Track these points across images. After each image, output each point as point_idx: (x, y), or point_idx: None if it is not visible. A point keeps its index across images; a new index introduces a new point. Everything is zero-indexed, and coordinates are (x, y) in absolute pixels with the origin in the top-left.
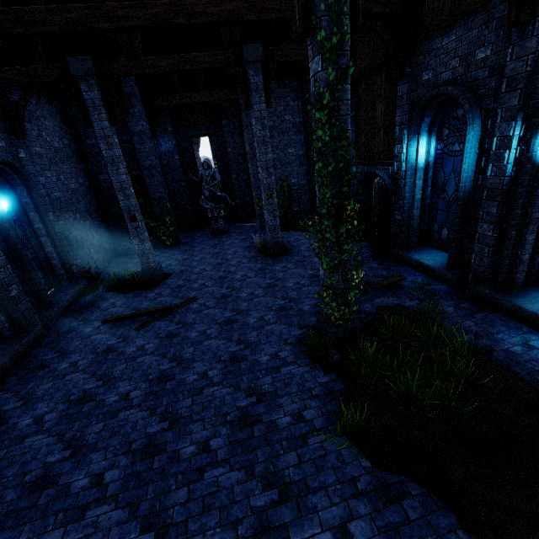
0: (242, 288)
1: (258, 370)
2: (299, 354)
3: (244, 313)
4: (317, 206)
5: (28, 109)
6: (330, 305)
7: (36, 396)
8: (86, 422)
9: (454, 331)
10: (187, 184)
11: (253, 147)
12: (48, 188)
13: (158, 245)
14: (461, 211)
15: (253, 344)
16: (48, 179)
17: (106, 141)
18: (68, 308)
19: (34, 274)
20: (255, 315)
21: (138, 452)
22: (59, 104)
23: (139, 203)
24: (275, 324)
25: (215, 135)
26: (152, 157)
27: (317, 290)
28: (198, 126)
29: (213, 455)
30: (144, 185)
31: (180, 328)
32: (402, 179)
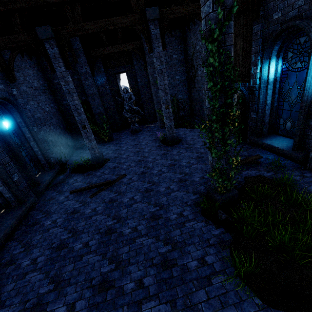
0: (154, 167)
1: (170, 225)
2: (196, 213)
3: (156, 184)
4: (207, 114)
5: (16, 64)
6: (217, 181)
7: (32, 244)
8: (62, 263)
9: (308, 196)
10: (115, 103)
11: (154, 77)
12: (32, 111)
13: (100, 141)
14: (304, 110)
15: (164, 206)
16: (32, 106)
17: (64, 80)
18: (50, 184)
19: (27, 165)
20: (164, 185)
21: (96, 287)
22: (35, 59)
23: (87, 116)
24: (178, 191)
25: (129, 71)
26: (92, 88)
27: (202, 166)
28: (119, 67)
29: (146, 290)
30: (89, 106)
31: (117, 195)
32: (256, 90)
